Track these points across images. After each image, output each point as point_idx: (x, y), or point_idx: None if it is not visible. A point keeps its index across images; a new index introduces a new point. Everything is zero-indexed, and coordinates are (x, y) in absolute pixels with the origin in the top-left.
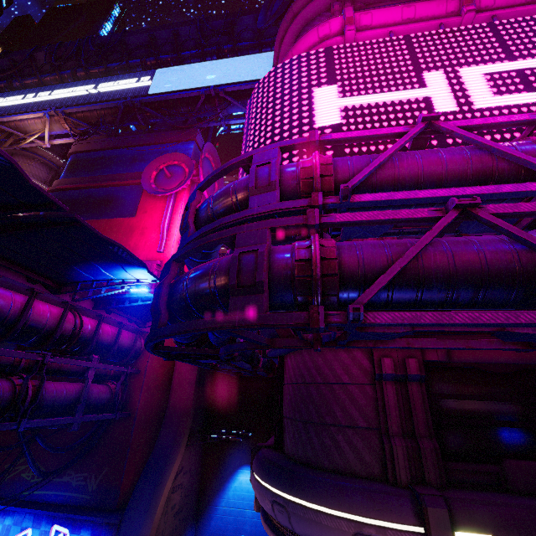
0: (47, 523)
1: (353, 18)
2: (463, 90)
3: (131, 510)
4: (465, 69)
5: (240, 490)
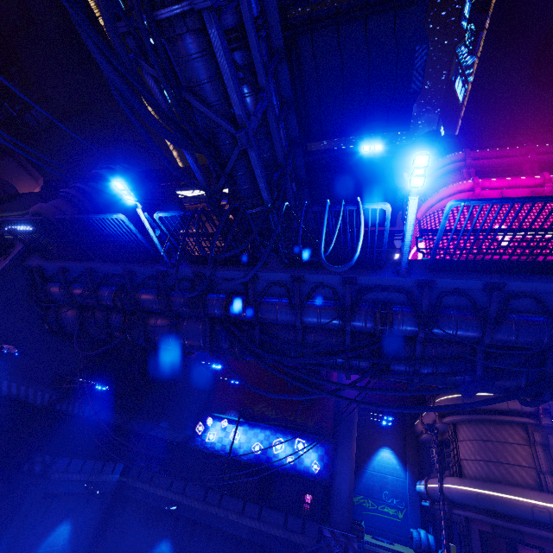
0: (291, 436)
1: (479, 183)
2: (546, 236)
3: (341, 436)
4: (547, 225)
5: (382, 462)
